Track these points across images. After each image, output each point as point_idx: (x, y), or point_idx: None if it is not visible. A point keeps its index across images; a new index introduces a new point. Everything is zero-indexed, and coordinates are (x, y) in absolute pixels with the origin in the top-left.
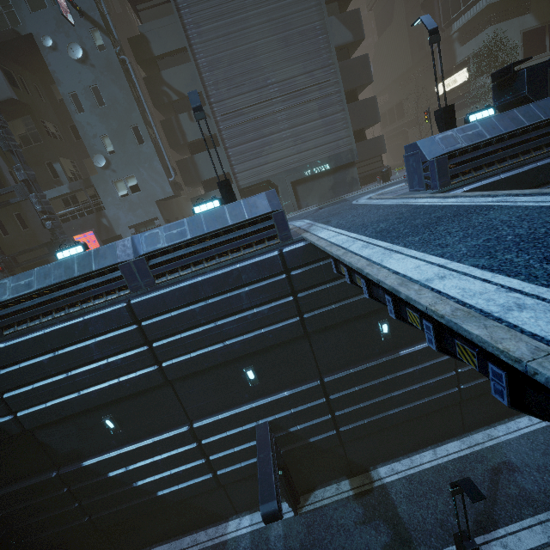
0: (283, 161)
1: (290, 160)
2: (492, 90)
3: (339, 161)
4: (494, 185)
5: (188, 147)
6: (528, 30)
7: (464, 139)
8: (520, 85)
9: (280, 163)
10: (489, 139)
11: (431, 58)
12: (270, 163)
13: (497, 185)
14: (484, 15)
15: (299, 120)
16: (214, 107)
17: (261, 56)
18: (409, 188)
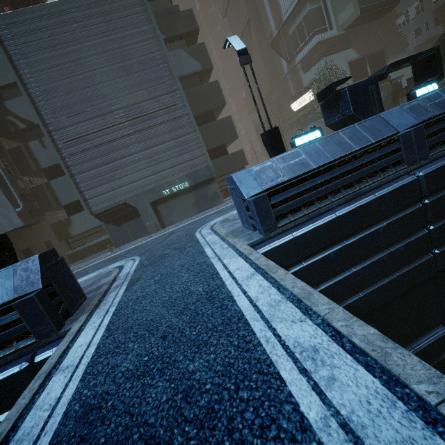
0: (138, 183)
1: (146, 181)
2: (321, 109)
3: (198, 179)
4: (330, 225)
5: (44, 173)
6: (353, 60)
7: (286, 170)
8: (345, 104)
9: (136, 185)
10: (315, 169)
11: (286, 84)
12: (124, 186)
13: (333, 225)
14: (317, 50)
15: (150, 143)
16: (54, 135)
17: (102, 84)
18: (242, 223)
